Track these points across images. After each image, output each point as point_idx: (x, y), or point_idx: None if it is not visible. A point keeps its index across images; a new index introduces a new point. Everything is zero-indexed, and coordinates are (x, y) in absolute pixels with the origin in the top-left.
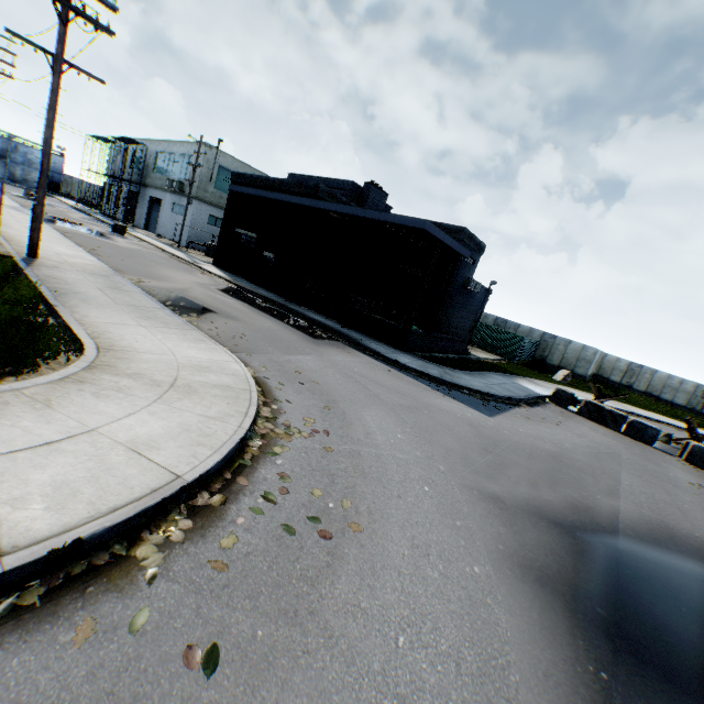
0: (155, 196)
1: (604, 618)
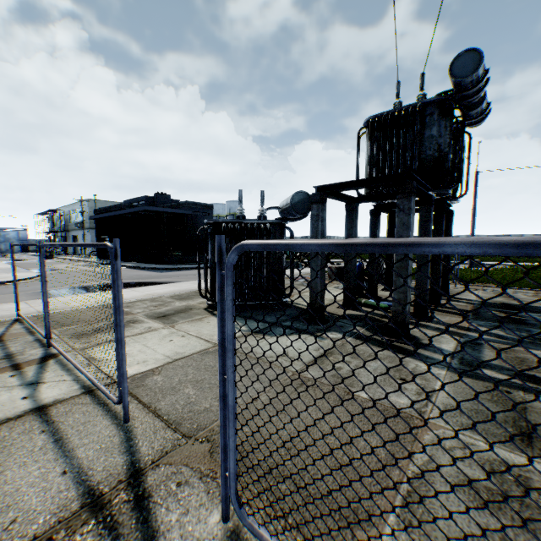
0: (74, 234)
1: (81, 287)
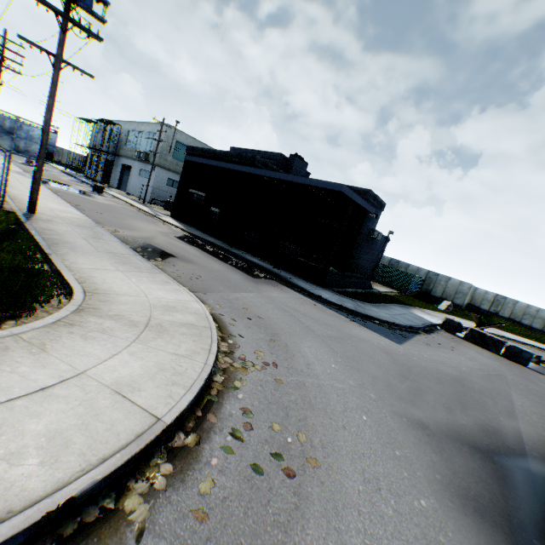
0: (126, 163)
1: None
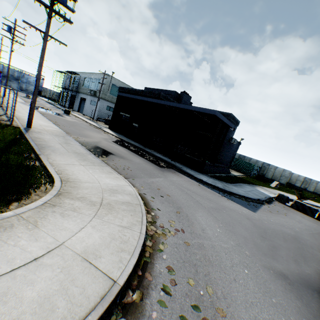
0: (83, 97)
1: None
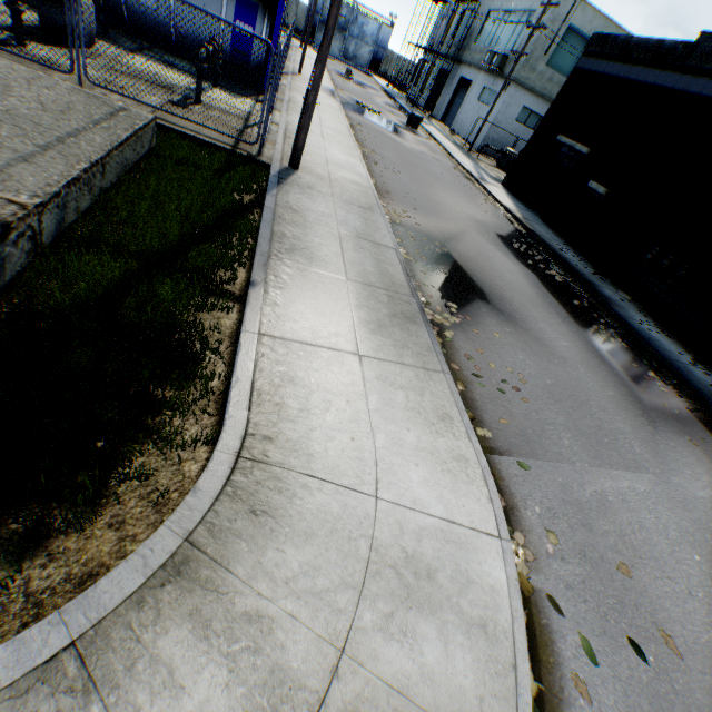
0: (466, 77)
1: None
